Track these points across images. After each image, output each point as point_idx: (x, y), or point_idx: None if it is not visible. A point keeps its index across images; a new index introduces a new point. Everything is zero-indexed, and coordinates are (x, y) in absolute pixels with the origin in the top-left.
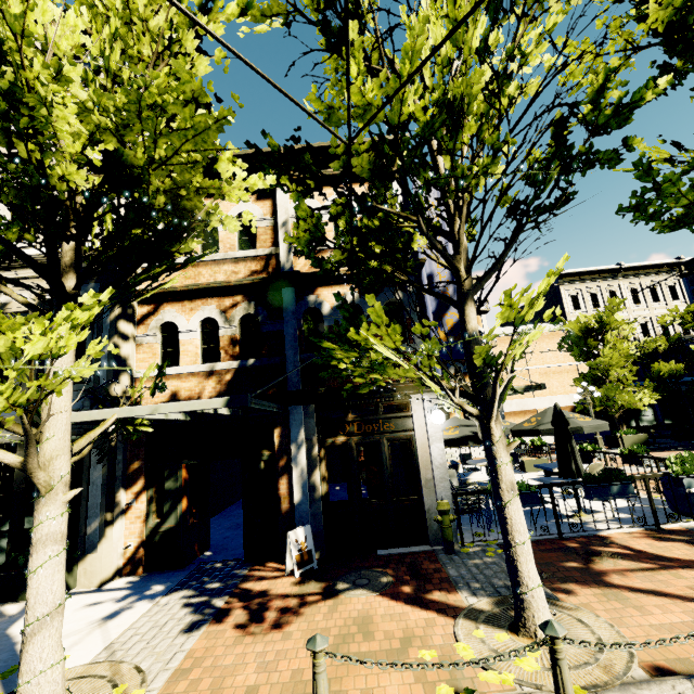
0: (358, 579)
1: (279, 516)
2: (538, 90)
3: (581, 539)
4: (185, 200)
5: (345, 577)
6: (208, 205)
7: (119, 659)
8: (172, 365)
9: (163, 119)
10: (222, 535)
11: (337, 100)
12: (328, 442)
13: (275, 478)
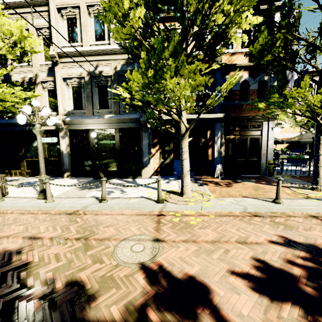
0: (243, 180)
1: (207, 161)
2: None
3: None
4: (228, 28)
5: (237, 179)
6: (232, 31)
7: None
8: None
9: None
10: None
11: None
12: (227, 138)
13: (206, 149)
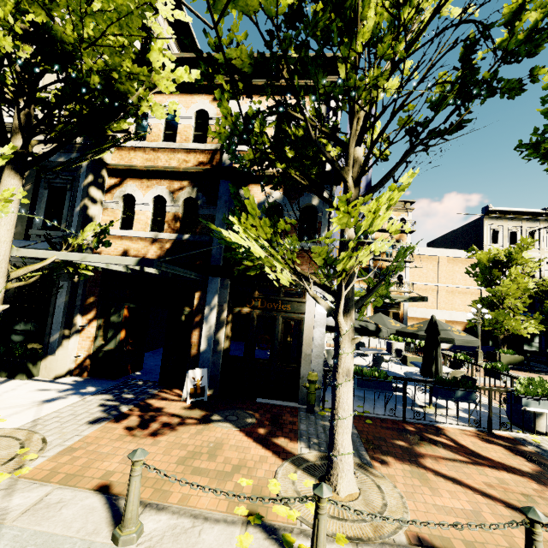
0: (230, 415)
1: (188, 358)
2: (442, 0)
3: (420, 426)
4: (118, 83)
5: (222, 412)
6: (140, 91)
7: (36, 431)
8: (128, 229)
9: (97, 1)
10: (156, 362)
11: None
12: (235, 310)
13: (191, 329)
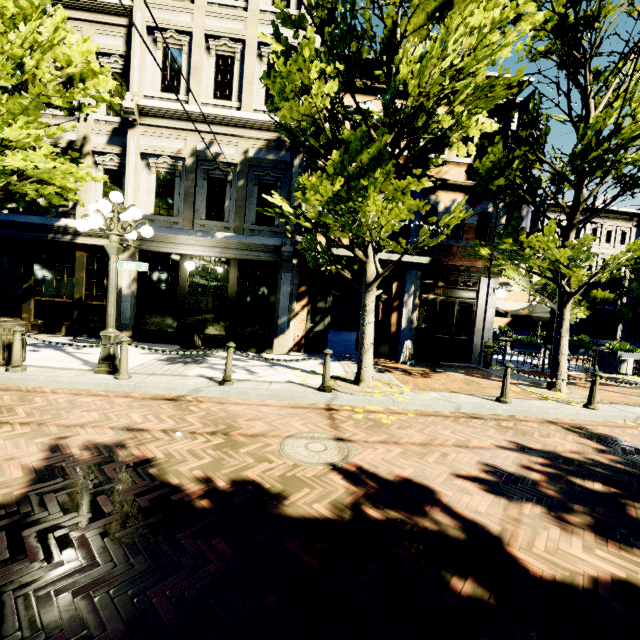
0: (446, 369)
1: (389, 334)
2: None
3: None
4: (450, 132)
5: (437, 368)
6: (455, 136)
7: None
8: None
9: None
10: None
11: (601, 118)
12: (423, 297)
13: (388, 313)
